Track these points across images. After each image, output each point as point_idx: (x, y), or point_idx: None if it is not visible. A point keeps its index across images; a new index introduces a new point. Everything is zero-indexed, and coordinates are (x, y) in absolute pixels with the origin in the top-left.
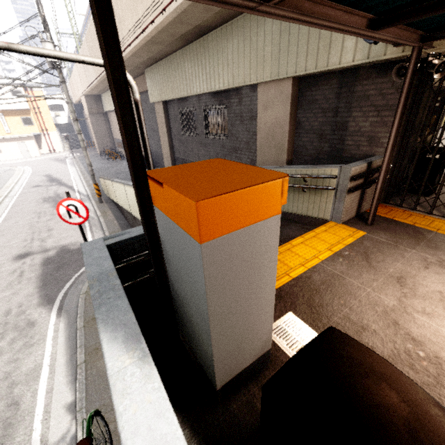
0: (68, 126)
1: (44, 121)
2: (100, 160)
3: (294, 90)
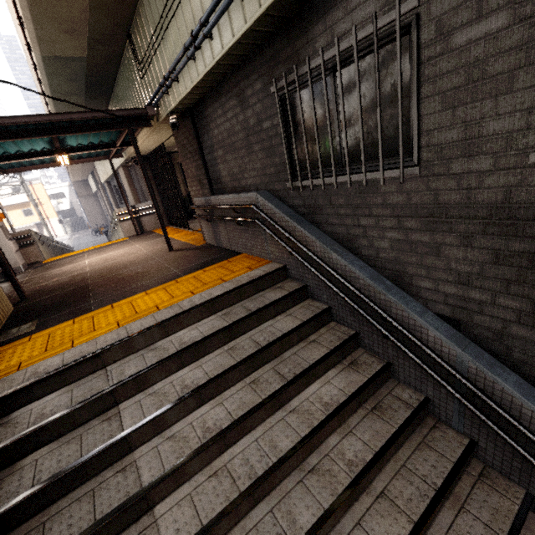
0: (71, 211)
1: (44, 210)
2: (90, 237)
3: (126, 172)
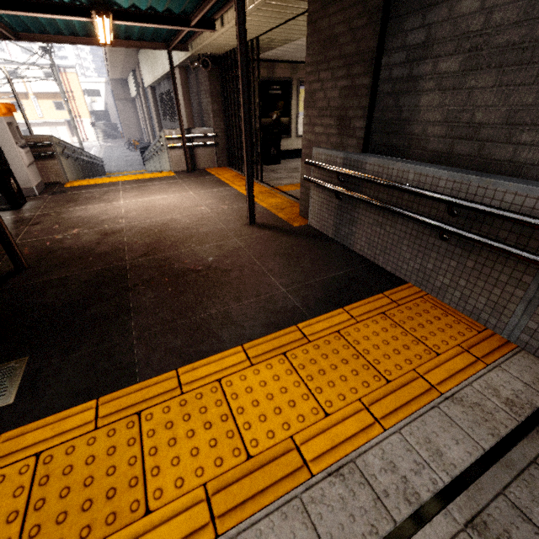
0: (105, 114)
1: (77, 106)
2: (123, 150)
3: (183, 78)
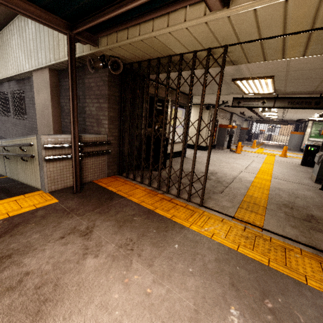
0: None
1: None
2: None
3: (53, 79)
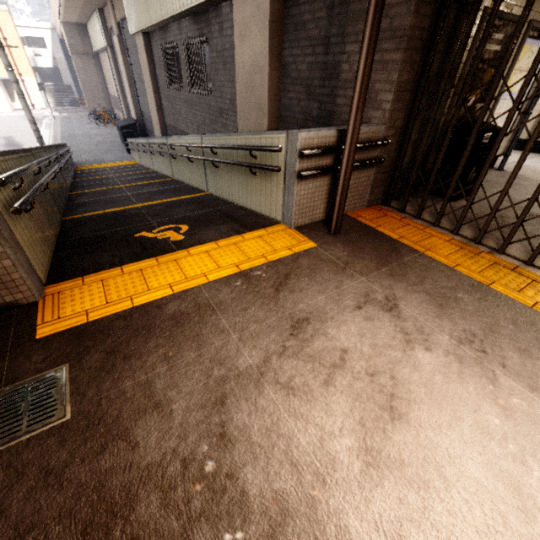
0: (53, 72)
1: (15, 60)
2: (87, 124)
3: (275, 3)
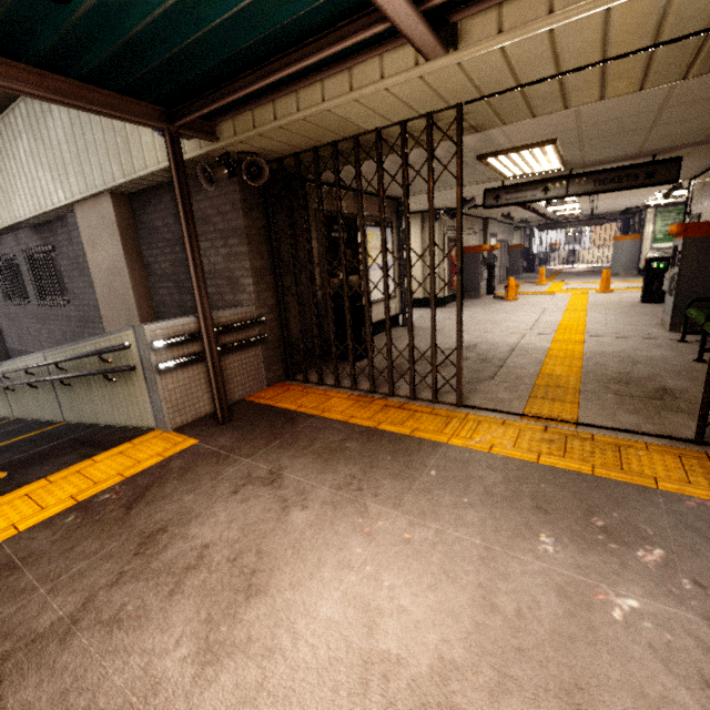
0: None
1: None
2: None
3: (122, 213)
